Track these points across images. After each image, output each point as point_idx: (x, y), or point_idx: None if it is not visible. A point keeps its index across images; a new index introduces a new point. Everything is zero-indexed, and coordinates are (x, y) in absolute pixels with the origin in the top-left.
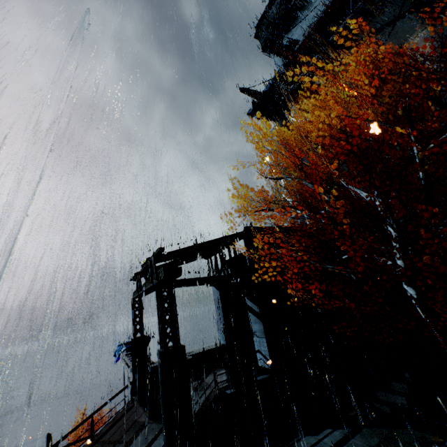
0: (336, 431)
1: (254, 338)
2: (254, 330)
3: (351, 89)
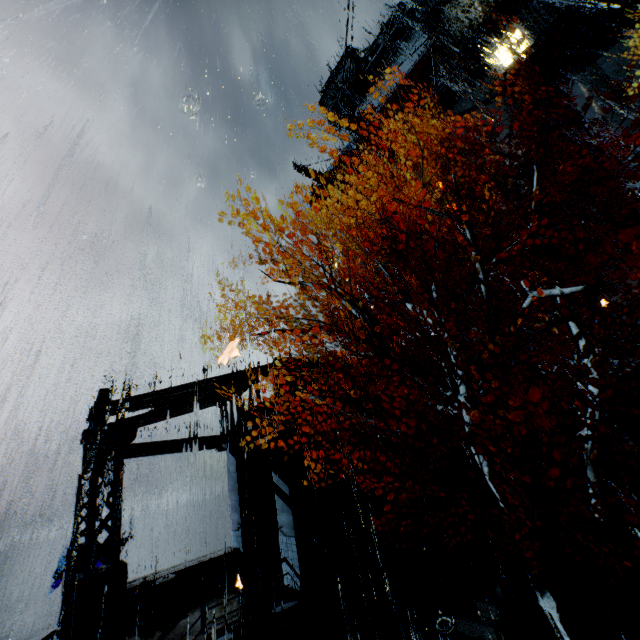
0: None
1: (280, 537)
2: (280, 523)
3: (436, 179)
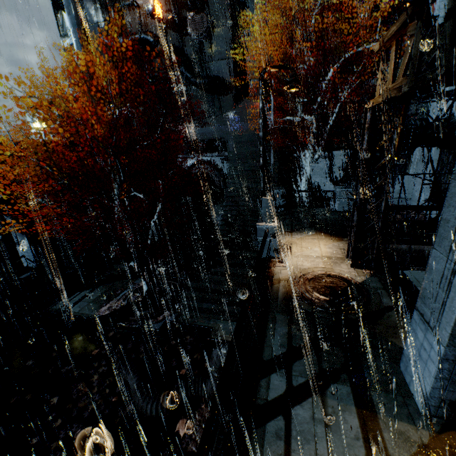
0: (83, 292)
1: (17, 247)
2: (17, 241)
3: None
